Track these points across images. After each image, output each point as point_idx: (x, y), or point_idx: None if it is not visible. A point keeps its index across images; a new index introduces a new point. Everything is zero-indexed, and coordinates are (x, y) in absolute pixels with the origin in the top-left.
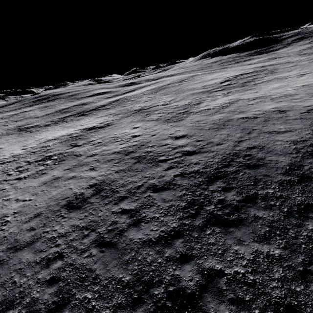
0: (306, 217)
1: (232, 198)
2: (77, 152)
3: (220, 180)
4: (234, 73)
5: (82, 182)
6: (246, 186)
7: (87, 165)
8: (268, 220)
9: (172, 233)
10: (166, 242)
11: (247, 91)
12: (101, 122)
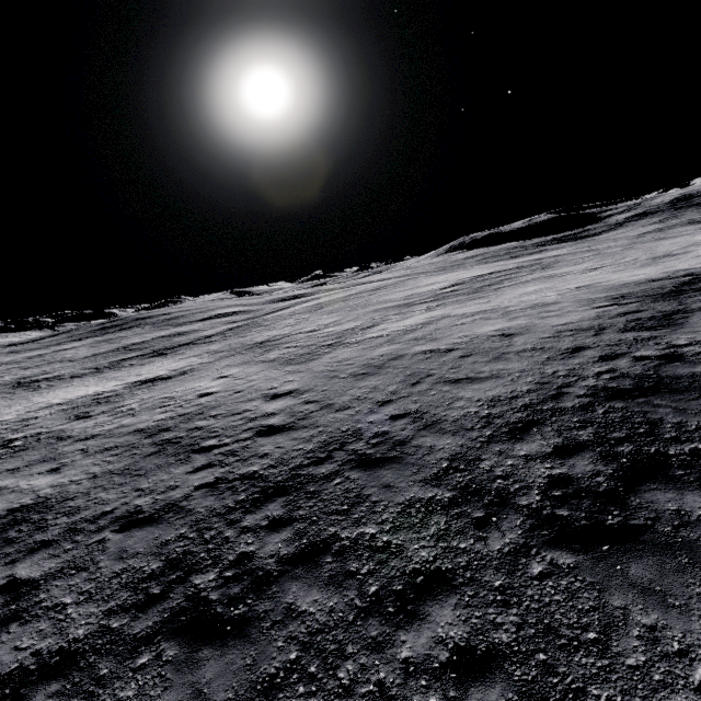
0: (413, 615)
1: (272, 550)
2: (68, 431)
3: (281, 499)
4: (478, 272)
5: (3, 501)
6: (326, 516)
7: (56, 459)
8: (312, 624)
9: (54, 660)
10: (13, 693)
11: (472, 301)
12: (177, 369)
